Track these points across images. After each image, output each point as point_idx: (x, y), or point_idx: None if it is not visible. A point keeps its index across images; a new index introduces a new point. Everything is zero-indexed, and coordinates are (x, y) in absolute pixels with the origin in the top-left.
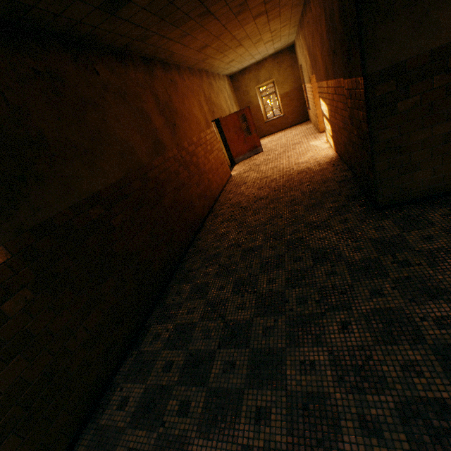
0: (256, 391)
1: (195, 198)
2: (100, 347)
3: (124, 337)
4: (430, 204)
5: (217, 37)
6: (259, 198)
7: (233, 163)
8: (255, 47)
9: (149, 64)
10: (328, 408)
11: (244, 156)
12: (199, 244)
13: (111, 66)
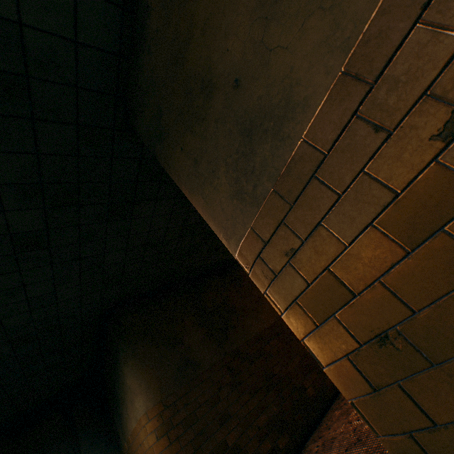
0: None
1: None
2: (267, 445)
3: (285, 447)
4: None
5: None
6: None
7: None
8: None
9: None
10: None
11: None
12: None
13: None
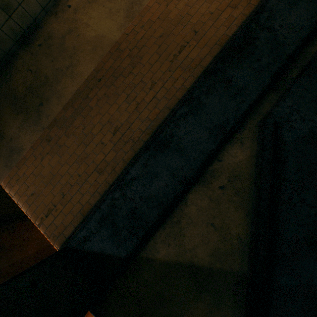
0: None
1: None
2: None
3: None
4: None
5: None
6: None
7: None
8: None
9: None
10: None
11: None
12: None
13: None
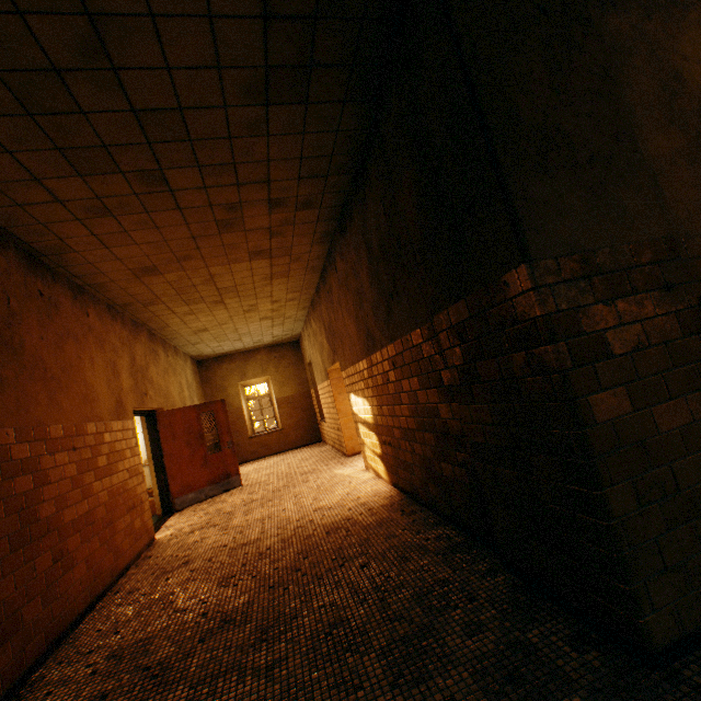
0: None
1: None
2: None
3: None
4: None
5: (179, 260)
6: (221, 618)
7: (170, 509)
8: (246, 319)
9: None
10: None
11: (200, 494)
12: None
13: None
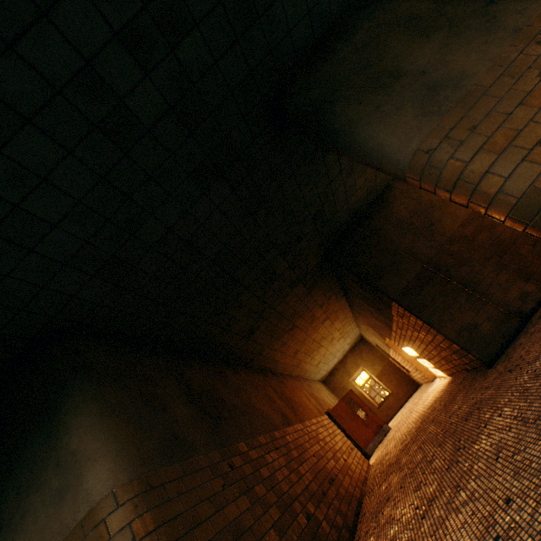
0: (464, 493)
1: (337, 472)
2: None
3: None
4: (516, 339)
5: (303, 342)
6: (405, 445)
7: (366, 456)
8: (332, 345)
9: (264, 371)
10: (509, 443)
11: (374, 442)
12: (366, 514)
13: (245, 371)
